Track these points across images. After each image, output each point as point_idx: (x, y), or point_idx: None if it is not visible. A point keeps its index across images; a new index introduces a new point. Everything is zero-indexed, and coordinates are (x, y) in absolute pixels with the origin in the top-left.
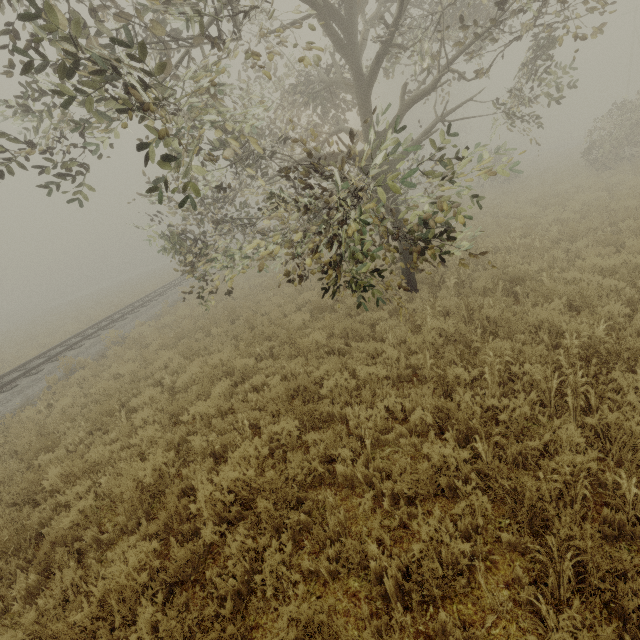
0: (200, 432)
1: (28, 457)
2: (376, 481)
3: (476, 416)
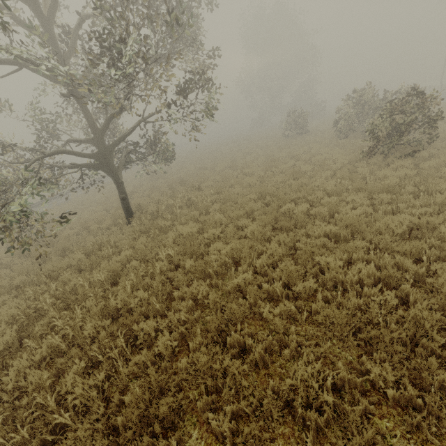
0: None
1: None
2: None
3: None
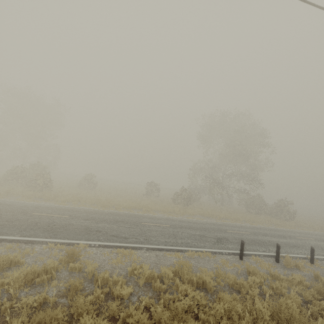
0: None
1: None
2: None
3: None
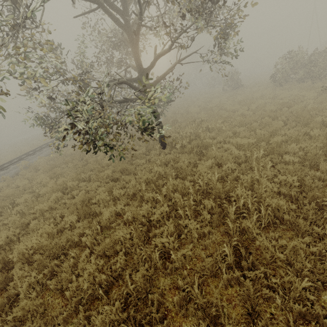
0: (38, 218)
1: None
2: (93, 246)
3: (143, 217)
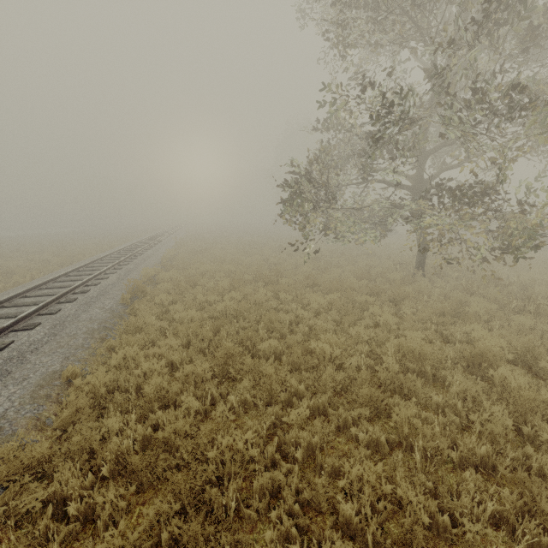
0: (394, 333)
1: (244, 343)
2: None
3: None
